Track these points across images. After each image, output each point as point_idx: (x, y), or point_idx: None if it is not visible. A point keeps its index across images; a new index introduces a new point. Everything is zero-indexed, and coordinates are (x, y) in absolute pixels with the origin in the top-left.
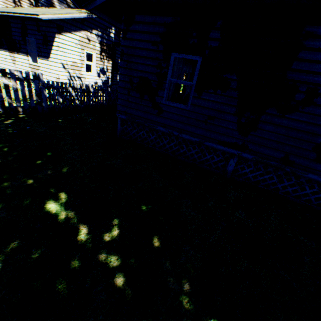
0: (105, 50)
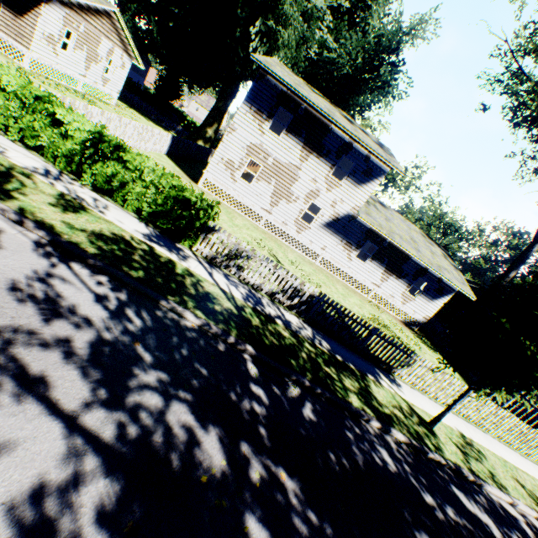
0: None
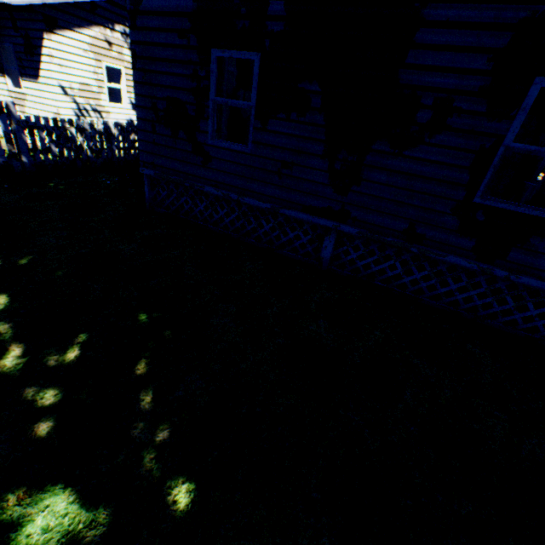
0: None
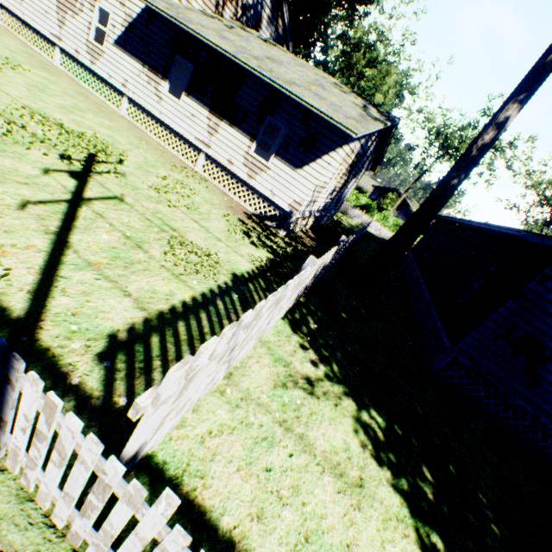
0: (352, 163)
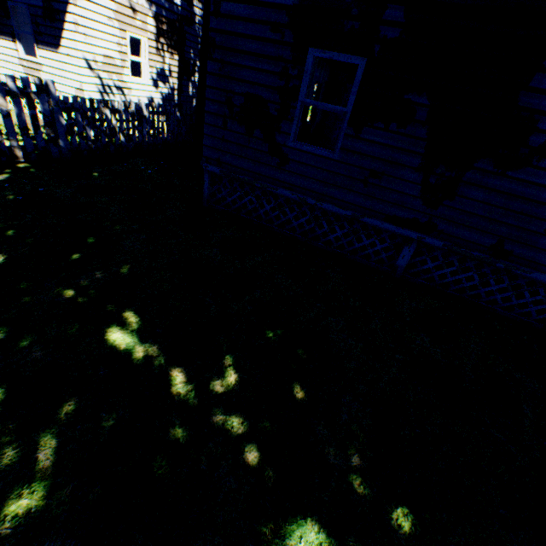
0: (165, 33)
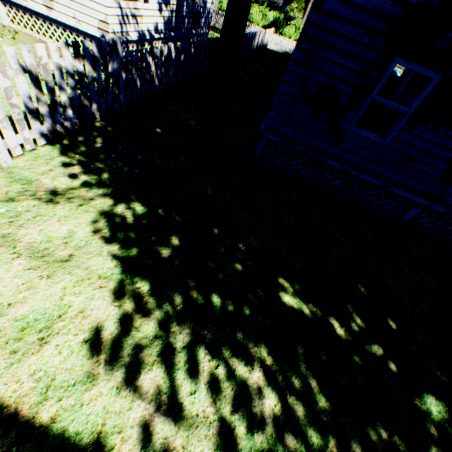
0: None
